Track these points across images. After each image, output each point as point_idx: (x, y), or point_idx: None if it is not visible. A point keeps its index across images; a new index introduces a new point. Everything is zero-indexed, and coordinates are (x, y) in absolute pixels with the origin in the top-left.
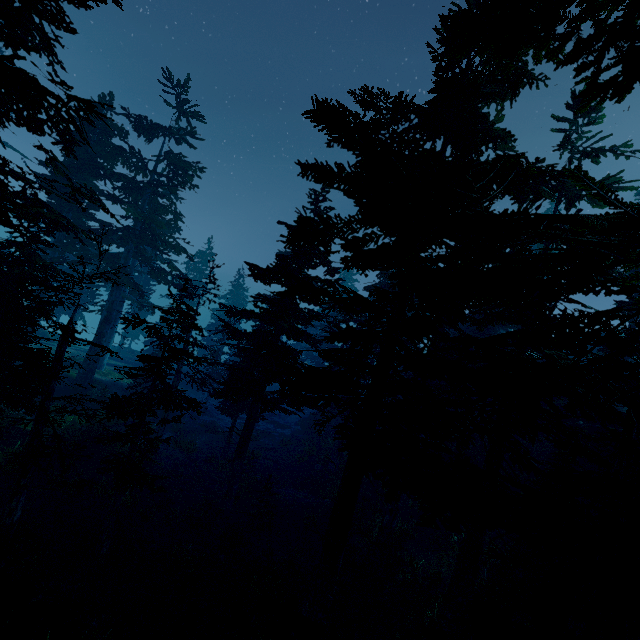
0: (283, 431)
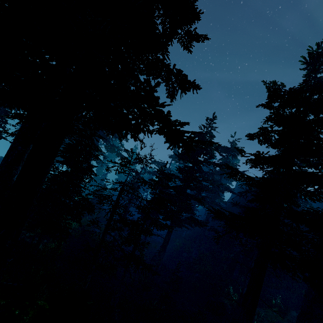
0: (160, 232)
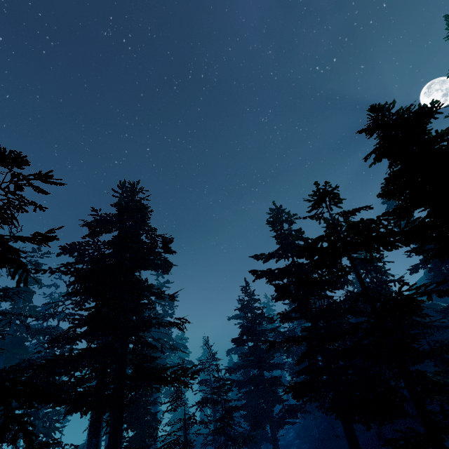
0: None
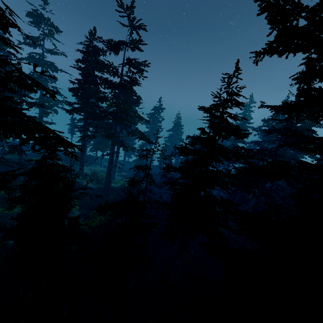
0: None
